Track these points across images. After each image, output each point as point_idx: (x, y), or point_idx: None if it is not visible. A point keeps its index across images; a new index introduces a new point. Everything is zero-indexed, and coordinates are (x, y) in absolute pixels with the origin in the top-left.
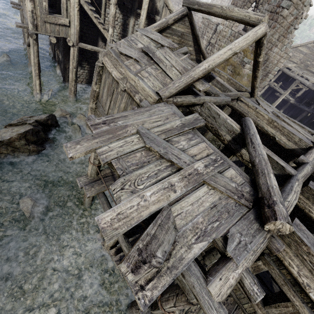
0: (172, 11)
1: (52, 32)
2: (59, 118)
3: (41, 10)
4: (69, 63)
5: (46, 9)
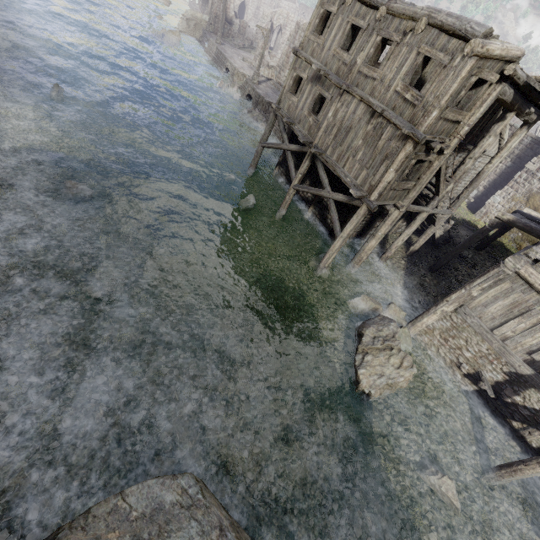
0: (504, 139)
1: (390, 198)
2: (369, 312)
3: (396, 178)
4: (352, 216)
5: (403, 176)
